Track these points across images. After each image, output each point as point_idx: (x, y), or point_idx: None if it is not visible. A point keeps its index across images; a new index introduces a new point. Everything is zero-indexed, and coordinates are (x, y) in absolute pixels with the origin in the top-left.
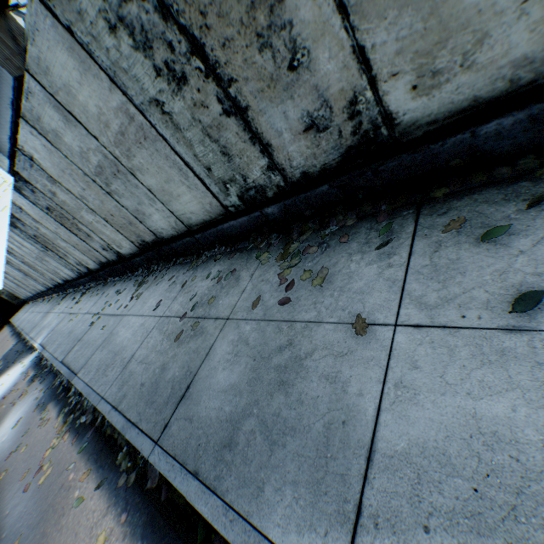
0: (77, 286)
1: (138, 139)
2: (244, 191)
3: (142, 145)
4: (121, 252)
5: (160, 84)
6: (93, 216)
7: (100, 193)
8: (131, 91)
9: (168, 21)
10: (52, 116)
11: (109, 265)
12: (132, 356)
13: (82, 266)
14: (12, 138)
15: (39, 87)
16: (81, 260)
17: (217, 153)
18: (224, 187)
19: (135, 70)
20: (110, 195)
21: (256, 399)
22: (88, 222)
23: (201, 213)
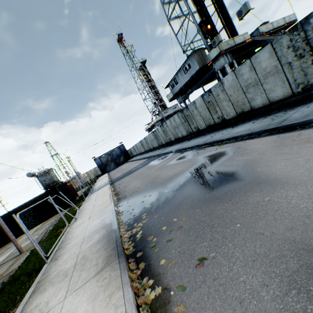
0: (180, 141)
1: (273, 74)
2: (304, 86)
3: (273, 75)
4: (225, 118)
5: (293, 59)
6: (227, 103)
7: (240, 93)
8: (282, 61)
9: (306, 45)
10: (245, 69)
11: (212, 126)
12: (249, 129)
13: (195, 128)
14: (181, 87)
15: (249, 62)
16: (198, 125)
17: (301, 75)
18: (297, 86)
19: (287, 56)
20: (244, 93)
21: (312, 112)
22: (222, 106)
23: (280, 96)
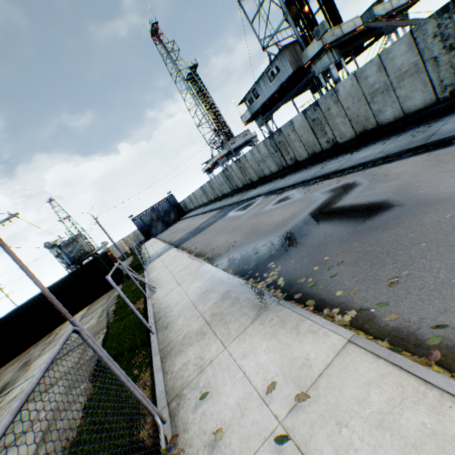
0: (267, 181)
1: (411, 74)
2: (453, 89)
3: (411, 76)
4: (338, 142)
5: (440, 52)
6: (343, 119)
7: (362, 104)
8: (424, 56)
9: None
10: (371, 70)
11: (318, 155)
12: (380, 151)
13: (292, 160)
14: (264, 103)
15: (377, 60)
16: (297, 155)
17: (450, 74)
18: (443, 89)
19: (432, 49)
20: (367, 104)
21: None
22: (334, 124)
23: (419, 105)
